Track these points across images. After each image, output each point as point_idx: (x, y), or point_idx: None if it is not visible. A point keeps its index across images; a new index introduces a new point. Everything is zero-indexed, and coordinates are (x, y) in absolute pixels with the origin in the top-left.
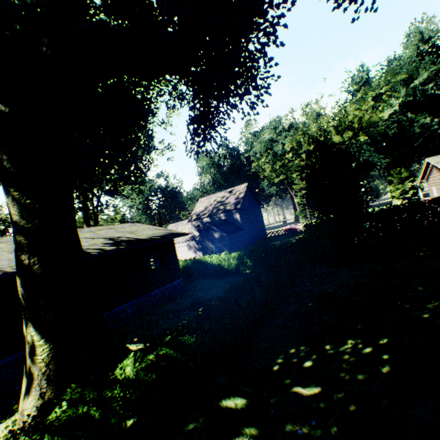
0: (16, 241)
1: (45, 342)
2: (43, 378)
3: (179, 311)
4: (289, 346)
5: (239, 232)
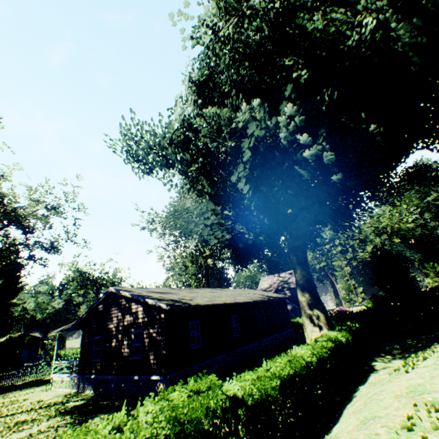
0: (304, 282)
1: (322, 314)
2: (325, 325)
3: None
4: (396, 340)
5: None
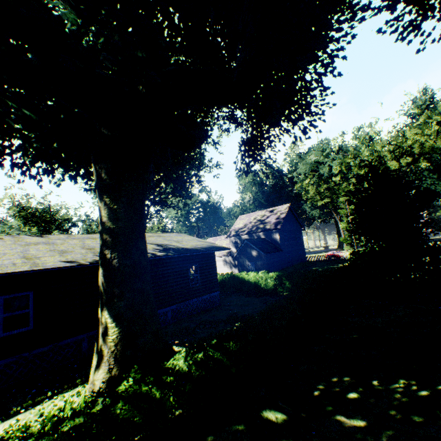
0: (102, 238)
1: (116, 325)
2: (112, 356)
3: (215, 322)
4: (331, 374)
5: (277, 253)
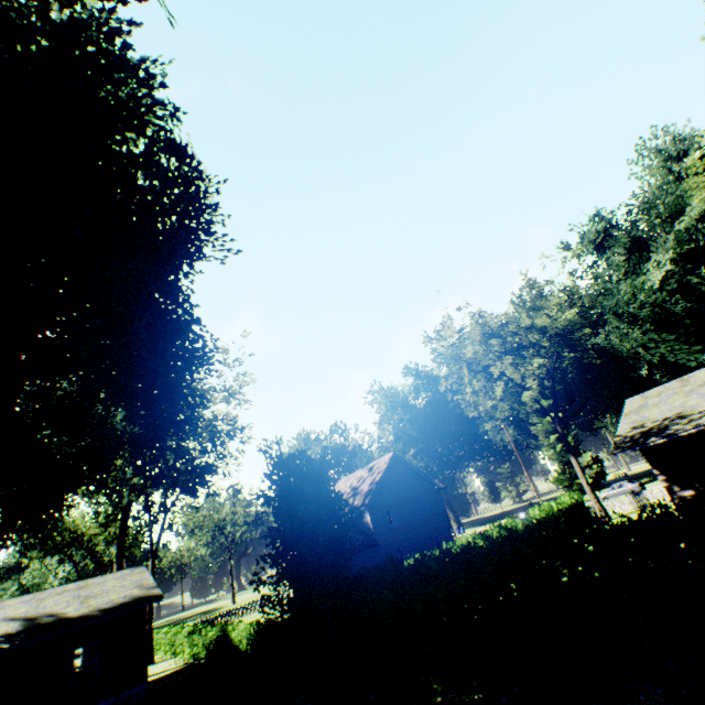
0: None
1: None
2: None
3: None
4: None
5: (368, 551)
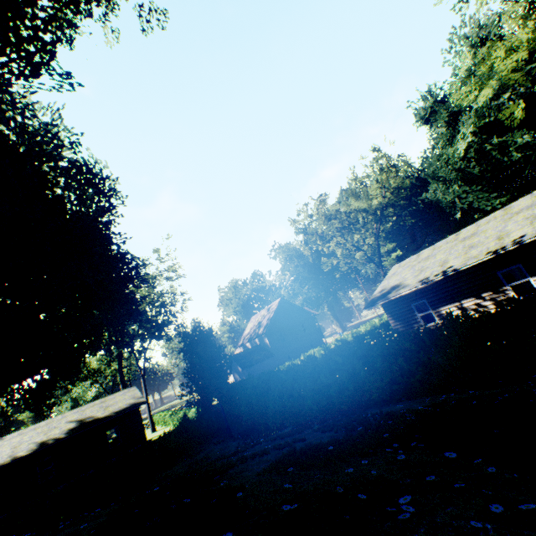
0: None
1: None
2: None
3: None
4: None
5: (268, 360)
